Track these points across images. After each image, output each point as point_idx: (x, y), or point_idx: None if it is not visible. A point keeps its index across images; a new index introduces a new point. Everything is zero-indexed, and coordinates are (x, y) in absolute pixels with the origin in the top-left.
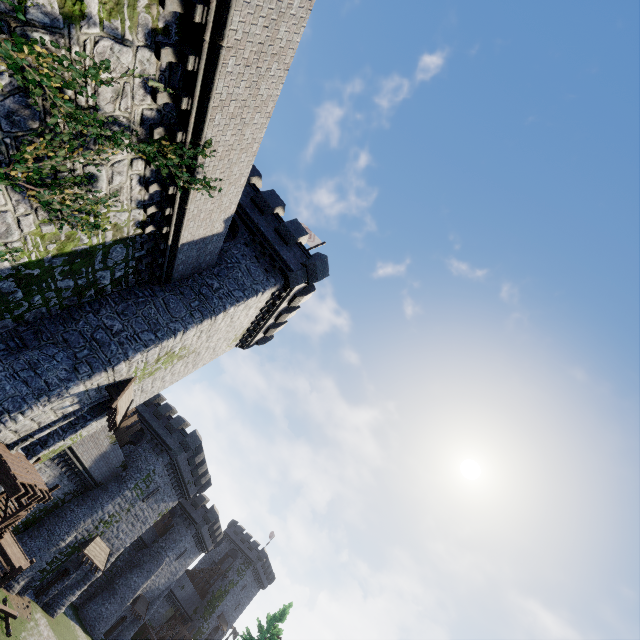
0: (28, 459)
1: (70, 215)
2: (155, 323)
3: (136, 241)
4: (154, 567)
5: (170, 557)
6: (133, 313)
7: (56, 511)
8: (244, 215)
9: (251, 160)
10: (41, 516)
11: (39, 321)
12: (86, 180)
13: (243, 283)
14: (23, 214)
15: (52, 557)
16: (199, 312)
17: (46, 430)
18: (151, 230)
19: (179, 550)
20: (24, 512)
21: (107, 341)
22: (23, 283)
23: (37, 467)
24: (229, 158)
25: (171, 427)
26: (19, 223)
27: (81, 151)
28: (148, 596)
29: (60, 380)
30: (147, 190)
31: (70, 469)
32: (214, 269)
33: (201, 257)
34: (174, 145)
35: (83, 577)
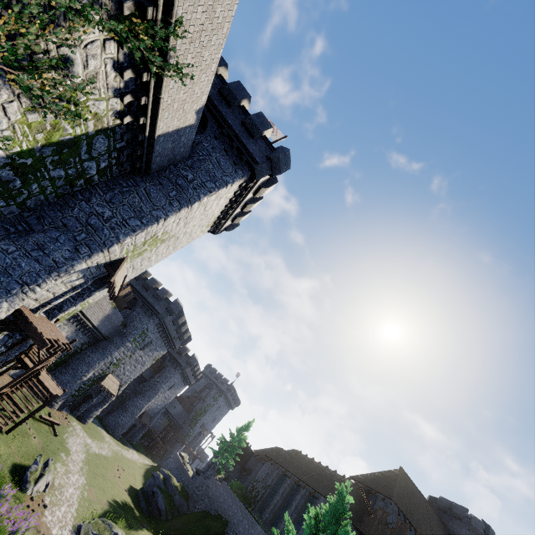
0: (49, 320)
1: (51, 103)
2: (140, 211)
3: (116, 132)
4: (153, 394)
5: (164, 388)
6: (120, 201)
7: (77, 356)
8: (212, 107)
9: (221, 44)
10: (66, 359)
11: (39, 208)
12: (62, 63)
13: (214, 175)
14: (7, 101)
15: (78, 387)
16: (177, 201)
17: (60, 299)
18: (129, 121)
19: (170, 383)
20: (53, 358)
21: (100, 226)
22: (19, 172)
23: (57, 325)
24: (200, 41)
25: (158, 296)
26: (5, 110)
27: (52, 29)
28: (150, 412)
29: (65, 259)
30: (122, 76)
31: (83, 327)
32: (188, 161)
33: (176, 149)
34: (145, 23)
35: (103, 400)
